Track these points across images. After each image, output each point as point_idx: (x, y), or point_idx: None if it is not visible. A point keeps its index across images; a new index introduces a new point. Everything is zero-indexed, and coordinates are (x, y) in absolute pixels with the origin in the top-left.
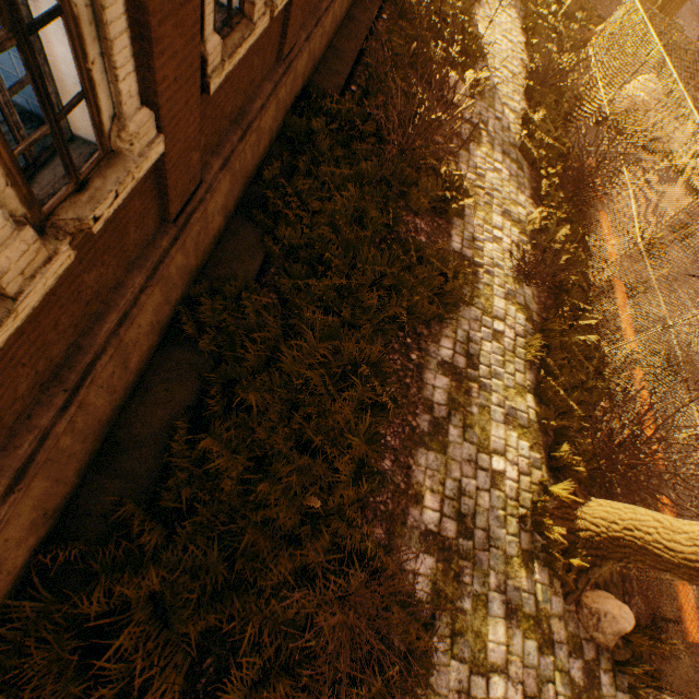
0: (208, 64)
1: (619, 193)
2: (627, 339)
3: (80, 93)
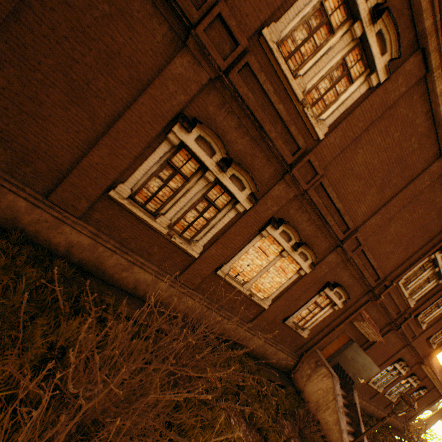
0: (386, 392)
1: None
2: None
3: (383, 382)
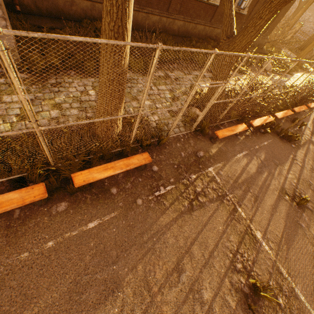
0: None
1: None
2: (276, 114)
3: None
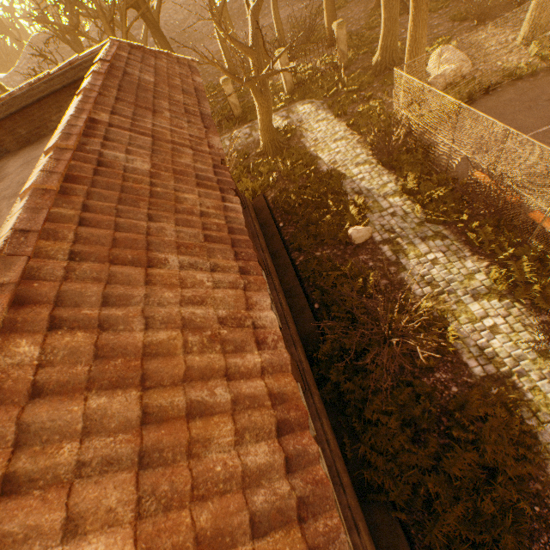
0: None
1: (532, 194)
2: None
3: None
